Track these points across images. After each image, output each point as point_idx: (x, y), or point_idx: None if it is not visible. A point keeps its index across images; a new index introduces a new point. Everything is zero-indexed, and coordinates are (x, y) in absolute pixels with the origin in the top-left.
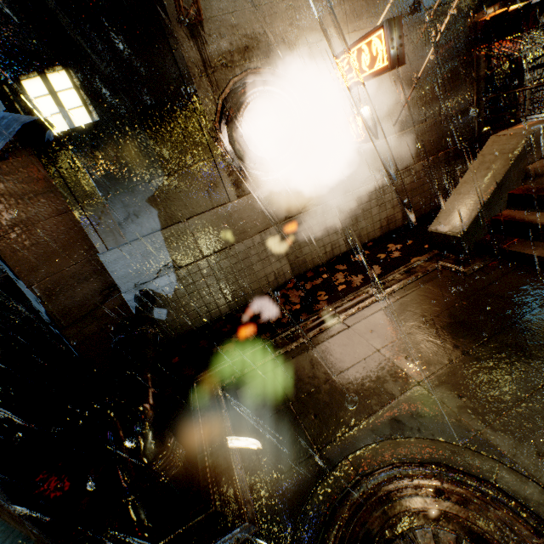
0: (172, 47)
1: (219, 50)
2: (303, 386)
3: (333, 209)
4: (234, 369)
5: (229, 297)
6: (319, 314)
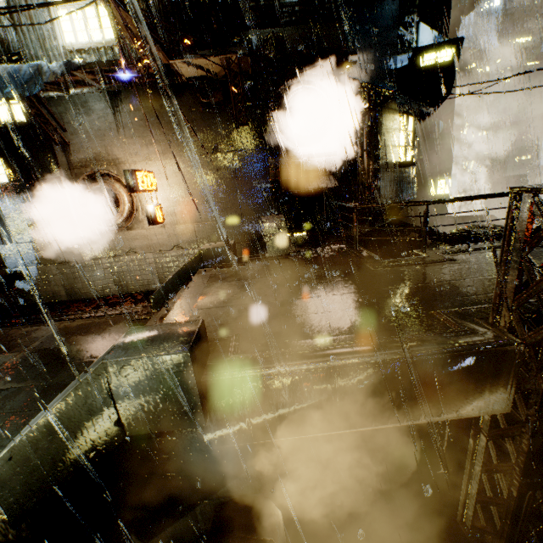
0: (50, 155)
1: (79, 159)
2: (4, 339)
3: (150, 259)
4: (5, 323)
5: (68, 292)
6: (67, 314)
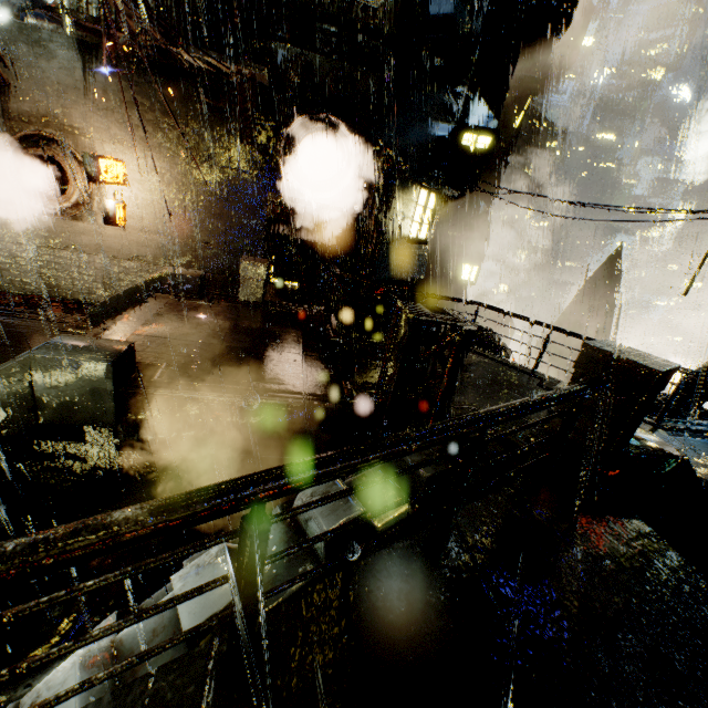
0: None
1: (21, 109)
2: None
3: (97, 263)
4: None
5: None
6: None
